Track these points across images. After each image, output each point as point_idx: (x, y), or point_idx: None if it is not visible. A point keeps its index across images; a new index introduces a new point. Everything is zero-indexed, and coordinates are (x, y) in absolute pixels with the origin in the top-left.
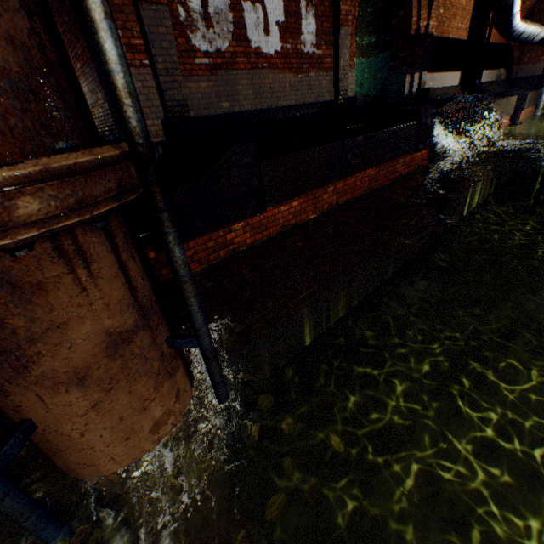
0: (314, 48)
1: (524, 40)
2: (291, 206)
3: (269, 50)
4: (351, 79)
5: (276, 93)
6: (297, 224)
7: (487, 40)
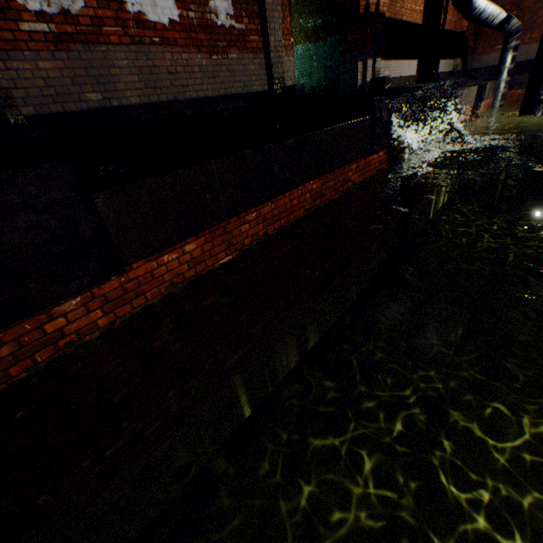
0: (233, 21)
1: (484, 21)
2: (183, 252)
3: (160, 18)
4: (289, 64)
5: (181, 81)
6: (200, 275)
7: (442, 26)
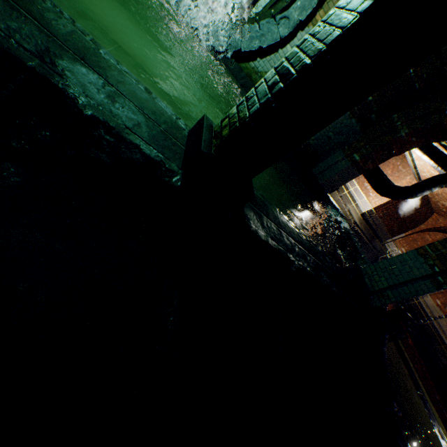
0: None
1: None
2: None
3: None
4: None
5: None
6: None
7: None
